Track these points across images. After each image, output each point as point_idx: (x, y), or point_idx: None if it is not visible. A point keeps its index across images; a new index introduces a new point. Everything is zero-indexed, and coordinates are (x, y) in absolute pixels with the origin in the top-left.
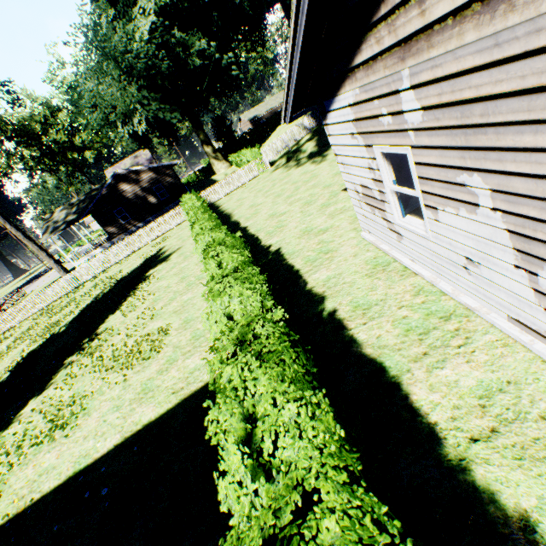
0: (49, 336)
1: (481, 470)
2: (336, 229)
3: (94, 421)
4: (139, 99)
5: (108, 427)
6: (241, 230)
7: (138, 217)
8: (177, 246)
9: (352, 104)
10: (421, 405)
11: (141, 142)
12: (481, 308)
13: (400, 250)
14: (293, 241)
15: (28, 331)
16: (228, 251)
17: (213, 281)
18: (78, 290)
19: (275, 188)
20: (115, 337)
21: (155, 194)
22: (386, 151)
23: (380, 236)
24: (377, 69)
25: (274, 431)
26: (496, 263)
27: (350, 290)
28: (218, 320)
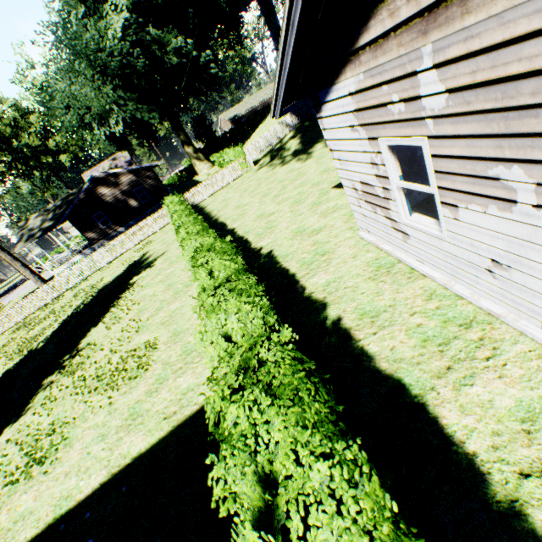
0: (26, 353)
1: (540, 515)
2: (331, 229)
3: (76, 454)
4: (115, 99)
5: (93, 461)
6: (229, 232)
7: (119, 221)
8: (162, 251)
9: (354, 92)
10: (454, 431)
11: (119, 143)
12: (507, 314)
13: (405, 250)
14: (286, 242)
15: (4, 347)
16: (218, 257)
17: (205, 294)
18: (58, 301)
19: (262, 188)
20: (98, 353)
21: (136, 197)
22: (394, 143)
23: (382, 236)
24: (389, 48)
25: (302, 503)
26: (533, 266)
27: (353, 295)
28: (215, 342)
